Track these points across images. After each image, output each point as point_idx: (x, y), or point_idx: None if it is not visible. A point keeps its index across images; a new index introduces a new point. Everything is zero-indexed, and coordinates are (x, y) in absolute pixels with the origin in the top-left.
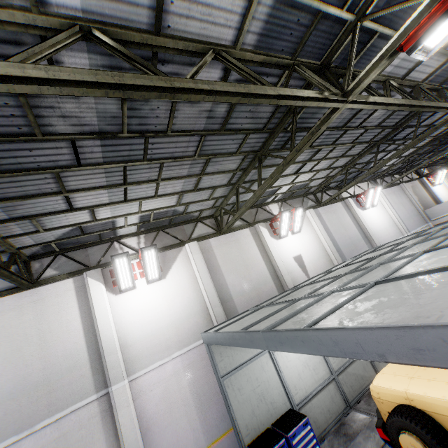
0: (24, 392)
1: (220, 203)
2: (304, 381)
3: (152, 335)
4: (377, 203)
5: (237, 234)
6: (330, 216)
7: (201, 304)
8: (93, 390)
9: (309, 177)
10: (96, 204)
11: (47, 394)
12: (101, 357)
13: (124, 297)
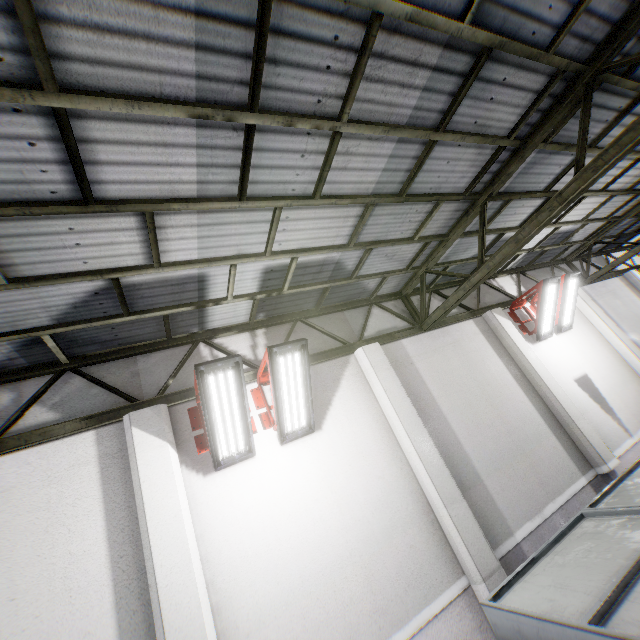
0: None
1: (423, 258)
2: None
3: (304, 594)
4: None
5: (454, 332)
6: (610, 301)
7: (412, 494)
8: None
9: (586, 211)
10: (162, 197)
11: None
12: None
13: (226, 480)
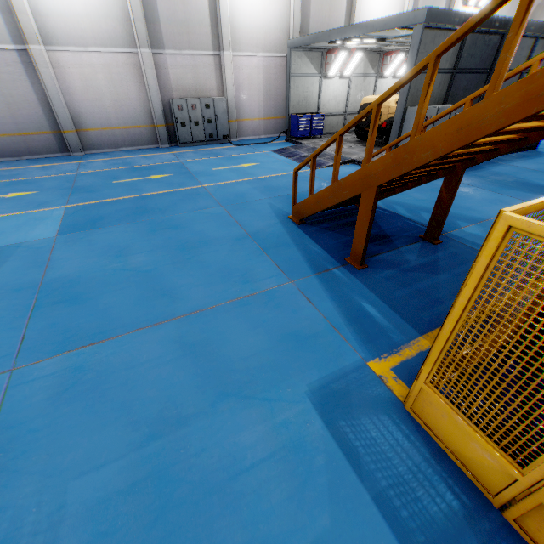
0: (175, 24)
1: None
2: (329, 106)
3: (249, 30)
4: (483, 6)
5: None
6: None
7: (286, 24)
8: (212, 48)
9: None
10: None
11: (187, 34)
12: (217, 27)
13: None
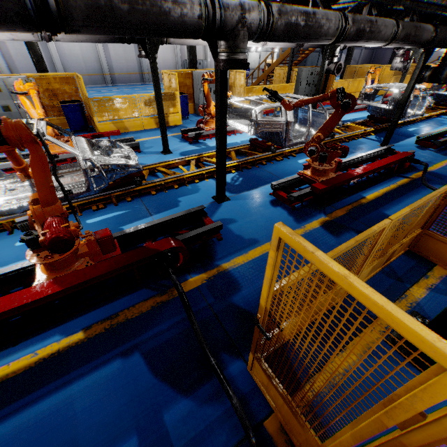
0: None
1: None
2: (251, 65)
3: None
4: None
5: None
6: None
7: None
8: None
9: None
10: None
11: None
12: None
13: None
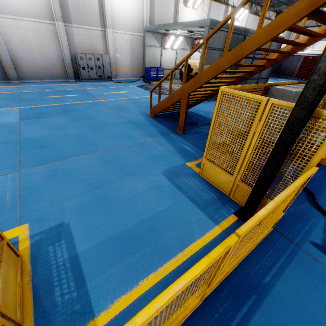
0: (78, 10)
1: None
2: (166, 64)
3: (121, 18)
4: (240, 20)
5: None
6: (215, 12)
7: (142, 18)
8: (100, 26)
9: None
10: None
11: (85, 17)
12: (103, 15)
13: None
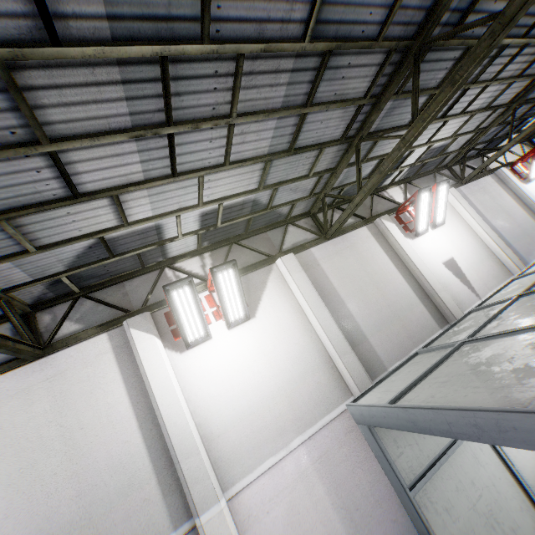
0: None
1: (321, 186)
2: None
3: (251, 414)
4: None
5: (351, 237)
6: (481, 197)
7: (319, 352)
8: (168, 524)
9: (454, 129)
10: (122, 184)
11: None
12: (172, 462)
13: (195, 354)
